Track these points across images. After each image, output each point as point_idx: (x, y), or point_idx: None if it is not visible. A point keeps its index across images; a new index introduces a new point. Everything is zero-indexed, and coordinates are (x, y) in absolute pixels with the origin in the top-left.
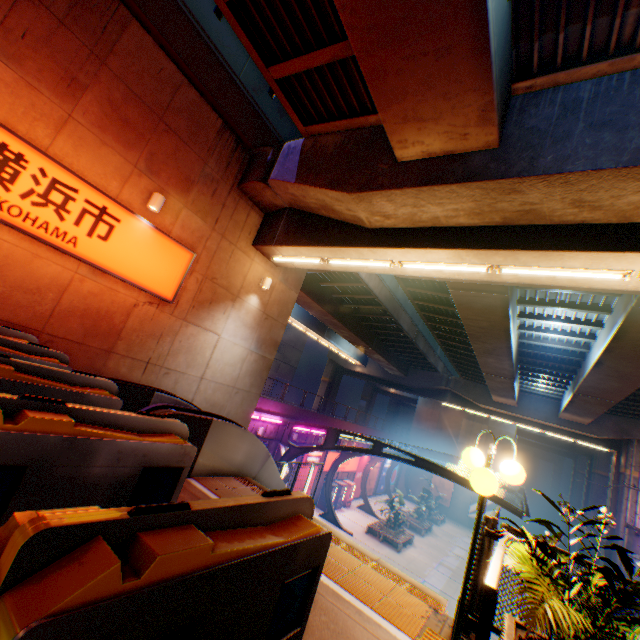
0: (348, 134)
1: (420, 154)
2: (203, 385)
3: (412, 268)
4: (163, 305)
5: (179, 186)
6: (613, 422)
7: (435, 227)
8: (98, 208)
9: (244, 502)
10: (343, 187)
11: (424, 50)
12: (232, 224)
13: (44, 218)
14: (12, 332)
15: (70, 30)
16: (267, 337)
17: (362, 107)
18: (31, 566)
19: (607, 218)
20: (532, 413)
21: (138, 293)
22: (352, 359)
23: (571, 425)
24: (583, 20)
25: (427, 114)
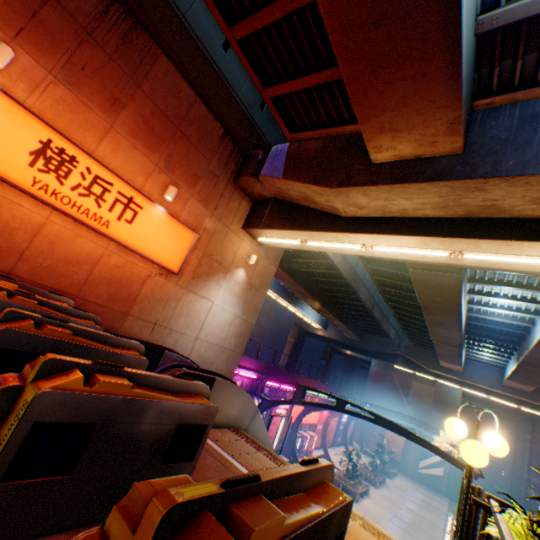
0: (327, 140)
1: (392, 157)
2: (197, 344)
3: (380, 250)
4: (170, 276)
5: (188, 180)
6: None
7: (403, 217)
8: (127, 198)
9: (292, 471)
10: (324, 183)
11: (403, 76)
12: (227, 210)
13: (86, 206)
14: (56, 296)
15: (116, 63)
16: (250, 304)
17: (340, 119)
18: (162, 539)
19: None
20: (477, 379)
21: (151, 266)
22: (314, 323)
23: (514, 392)
24: (539, 50)
25: (401, 126)
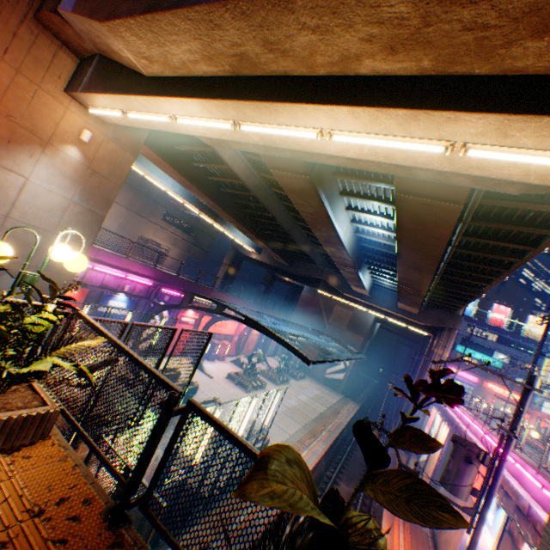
0: None
1: None
2: (10, 224)
3: (190, 126)
4: None
5: None
6: (435, 314)
7: (192, 77)
8: None
9: None
10: (99, 16)
11: None
12: (32, 61)
13: None
14: None
15: None
16: (96, 193)
17: None
18: None
19: (300, 69)
20: (380, 303)
21: None
22: (247, 247)
23: (405, 314)
24: None
25: None
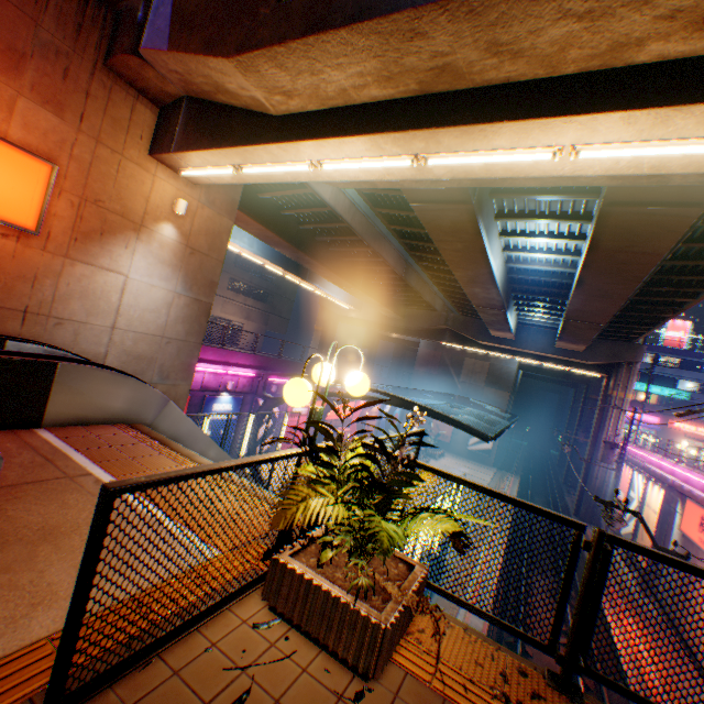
0: None
1: None
2: (118, 336)
3: (337, 170)
4: (26, 238)
5: None
6: (607, 347)
7: (349, 106)
8: None
9: None
10: (220, 50)
11: None
12: (109, 123)
13: None
14: None
15: None
16: (198, 277)
17: None
18: None
19: (534, 71)
20: (530, 346)
21: None
22: (344, 304)
23: (566, 354)
24: None
25: None
